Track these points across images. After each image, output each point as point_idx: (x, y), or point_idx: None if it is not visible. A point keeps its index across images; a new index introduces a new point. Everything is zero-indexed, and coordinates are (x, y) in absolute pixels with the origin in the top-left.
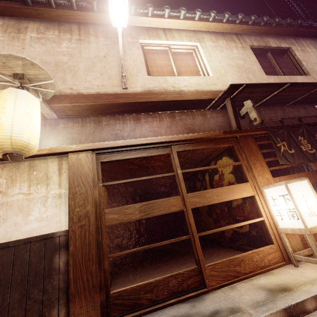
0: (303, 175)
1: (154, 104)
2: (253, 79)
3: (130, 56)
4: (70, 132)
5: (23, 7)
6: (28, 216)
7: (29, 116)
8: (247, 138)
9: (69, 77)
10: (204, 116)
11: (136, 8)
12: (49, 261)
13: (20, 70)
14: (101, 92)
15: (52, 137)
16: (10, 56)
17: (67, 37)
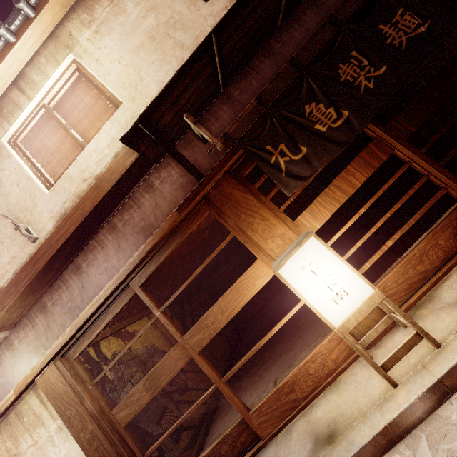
0: (351, 169)
1: (80, 230)
2: (187, 39)
3: (9, 181)
4: (28, 343)
5: None
6: None
7: None
8: (221, 187)
9: None
10: (152, 189)
11: None
12: None
13: None
14: (18, 268)
15: (19, 362)
16: None
17: None
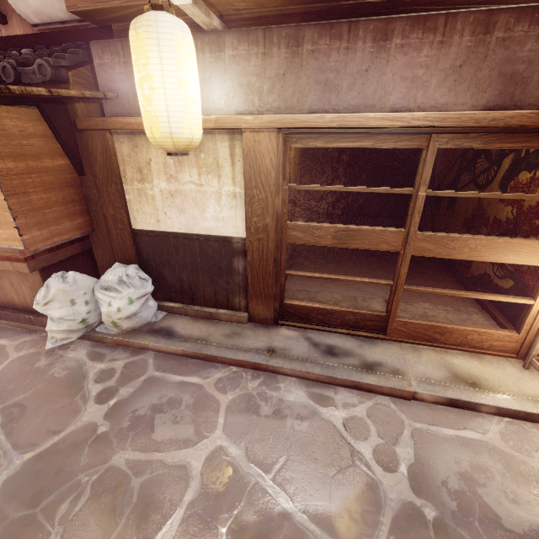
0: None
1: None
2: None
3: None
4: (244, 71)
5: None
6: (204, 213)
7: (184, 85)
8: None
9: None
10: None
11: None
12: (229, 262)
13: None
14: None
15: (217, 82)
16: None
17: None
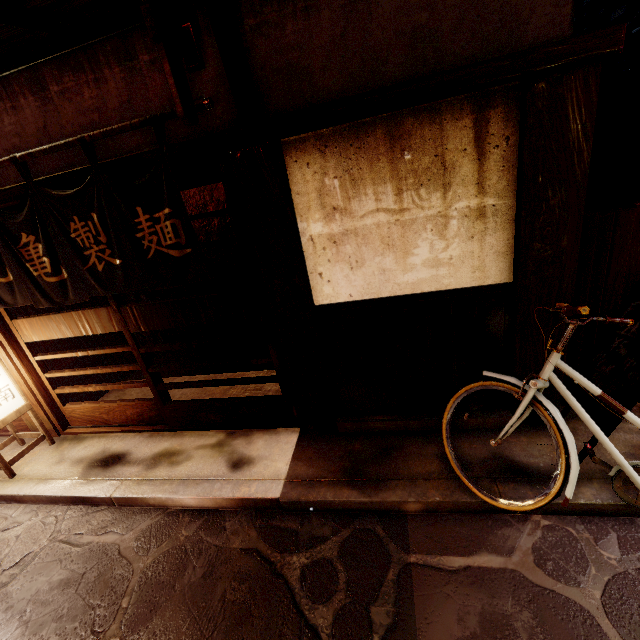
0: (81, 316)
1: None
2: None
3: None
4: None
5: None
6: None
7: None
8: None
9: None
10: None
11: None
12: None
13: None
14: None
15: None
16: None
17: None
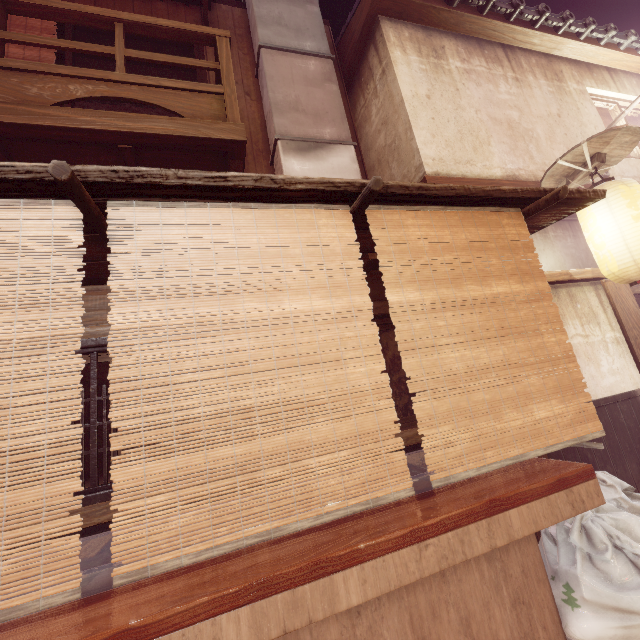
0: None
1: None
2: None
3: (587, 117)
4: (565, 245)
5: (446, 9)
6: (599, 367)
7: None
8: None
9: (533, 149)
10: None
11: (594, 29)
12: None
13: (609, 149)
14: None
15: (549, 252)
16: (631, 130)
17: (500, 73)
